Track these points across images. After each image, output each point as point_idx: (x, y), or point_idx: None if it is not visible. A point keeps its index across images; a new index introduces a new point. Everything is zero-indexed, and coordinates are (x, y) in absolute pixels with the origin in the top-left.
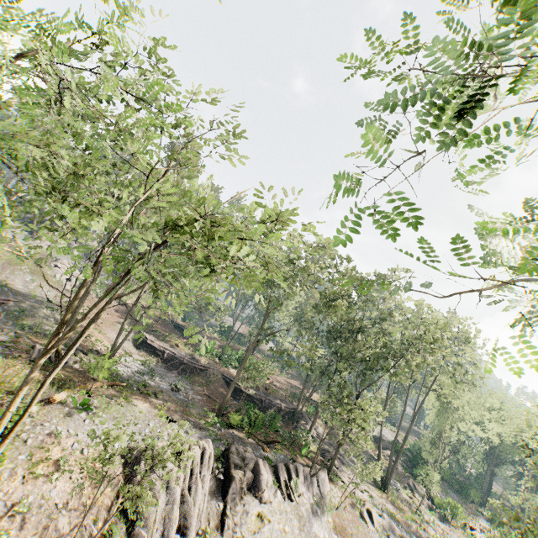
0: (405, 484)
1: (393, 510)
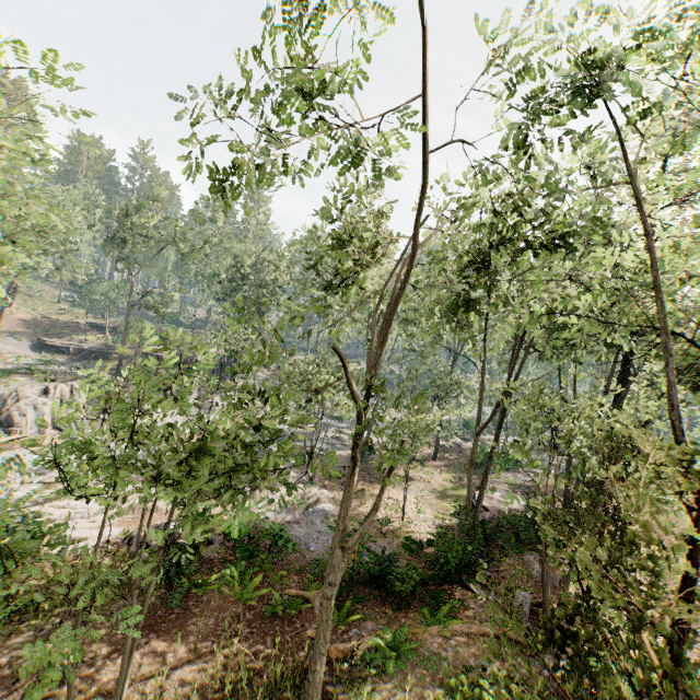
0: None
1: None
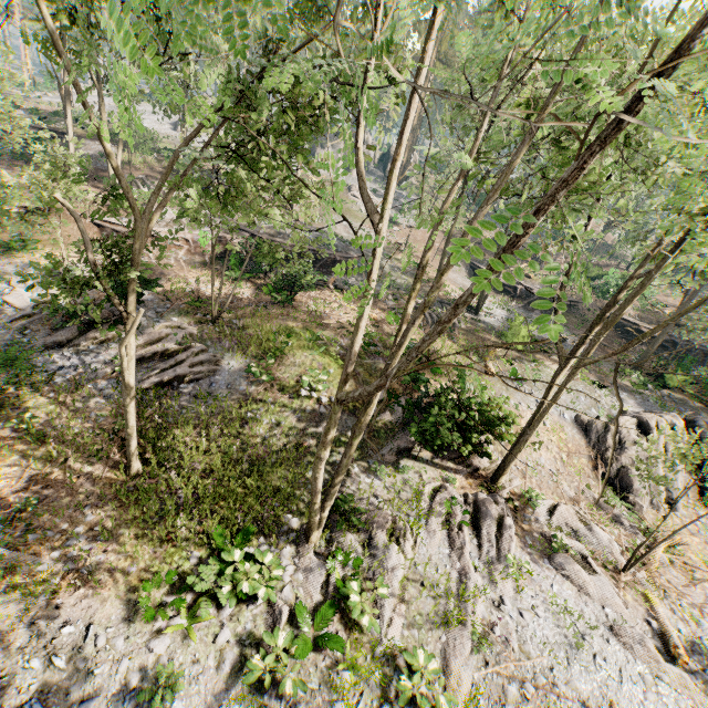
0: None
1: None
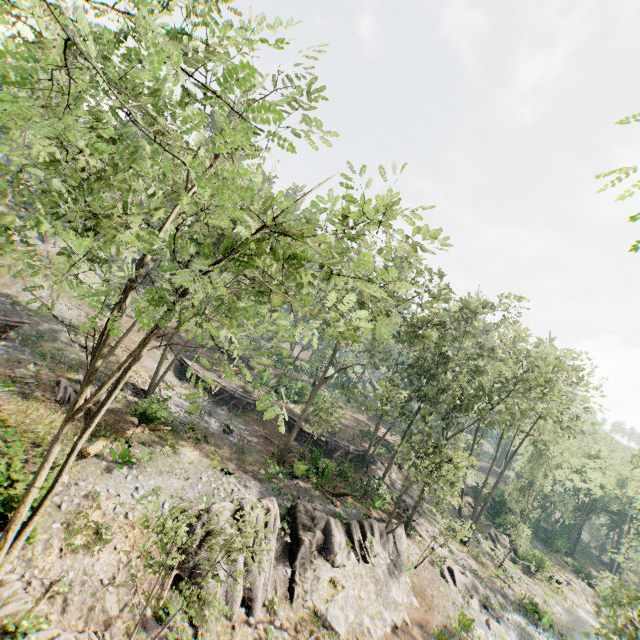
0: (486, 534)
1: (476, 566)
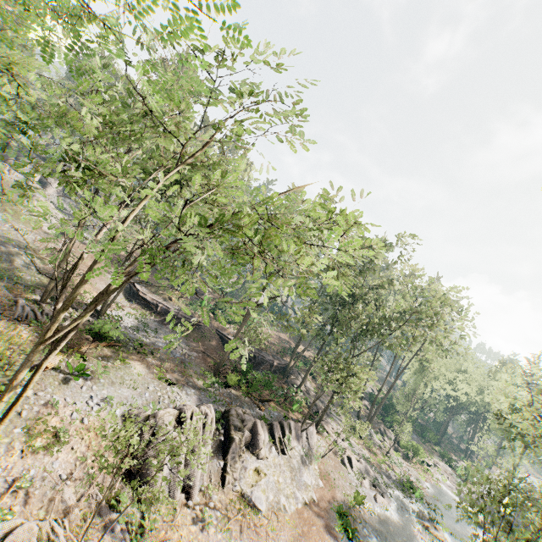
0: (377, 429)
1: (368, 455)
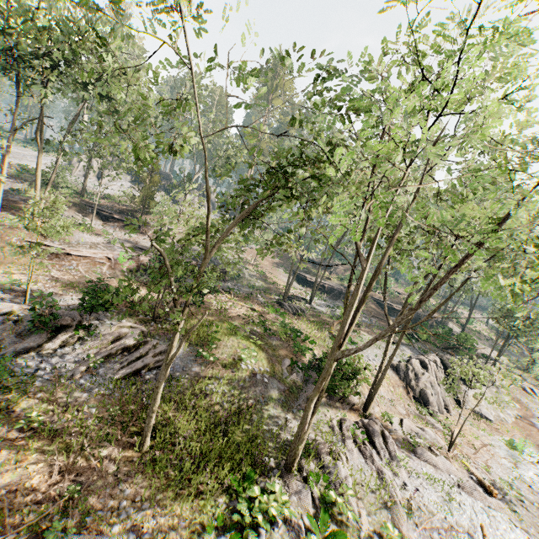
0: None
1: None
